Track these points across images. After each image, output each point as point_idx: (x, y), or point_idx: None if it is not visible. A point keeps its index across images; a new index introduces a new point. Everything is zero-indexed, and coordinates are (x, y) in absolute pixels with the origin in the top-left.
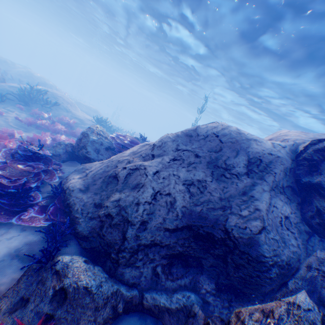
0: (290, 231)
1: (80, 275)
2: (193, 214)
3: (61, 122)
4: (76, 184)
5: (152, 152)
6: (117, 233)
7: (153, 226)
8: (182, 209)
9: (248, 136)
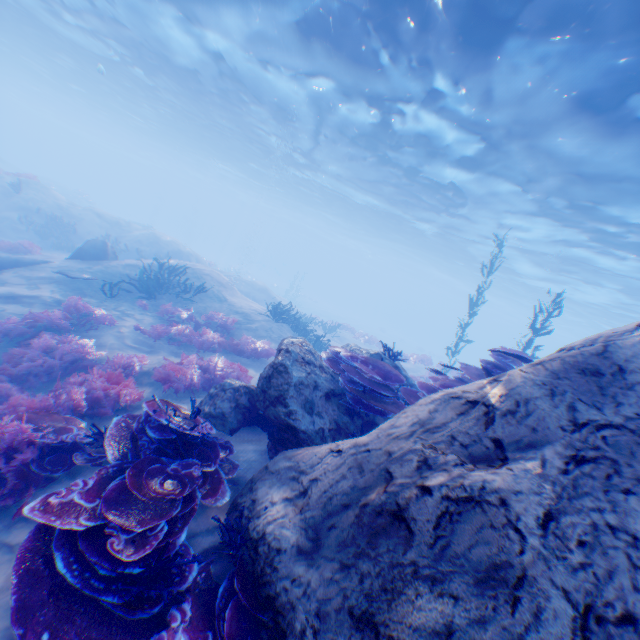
0: None
1: None
2: None
3: (210, 322)
4: (286, 531)
5: (488, 430)
6: None
7: None
8: None
9: None
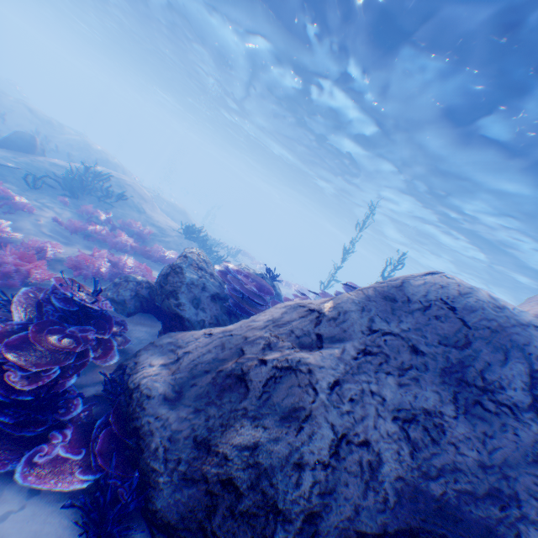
0: None
1: None
2: (421, 499)
3: (127, 229)
4: (157, 384)
5: (316, 328)
6: None
7: (333, 528)
8: (397, 486)
9: (516, 314)
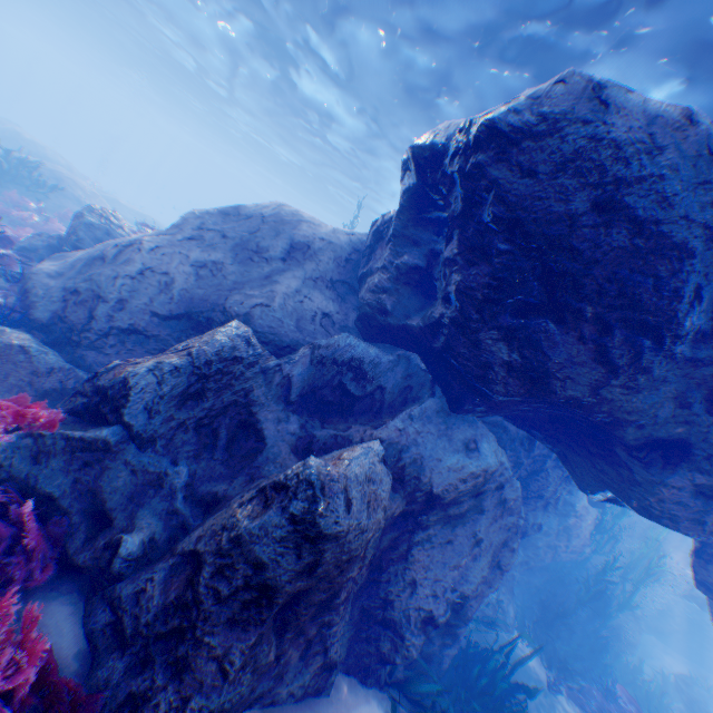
0: (327, 330)
1: (20, 339)
2: (196, 299)
3: (64, 221)
4: (44, 268)
5: (166, 233)
6: (84, 312)
7: (136, 308)
8: (182, 293)
9: (307, 219)
